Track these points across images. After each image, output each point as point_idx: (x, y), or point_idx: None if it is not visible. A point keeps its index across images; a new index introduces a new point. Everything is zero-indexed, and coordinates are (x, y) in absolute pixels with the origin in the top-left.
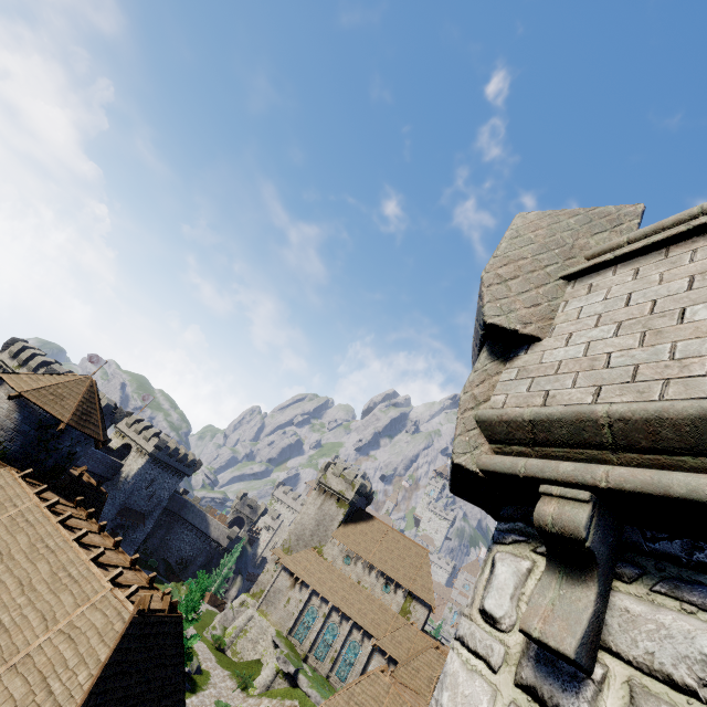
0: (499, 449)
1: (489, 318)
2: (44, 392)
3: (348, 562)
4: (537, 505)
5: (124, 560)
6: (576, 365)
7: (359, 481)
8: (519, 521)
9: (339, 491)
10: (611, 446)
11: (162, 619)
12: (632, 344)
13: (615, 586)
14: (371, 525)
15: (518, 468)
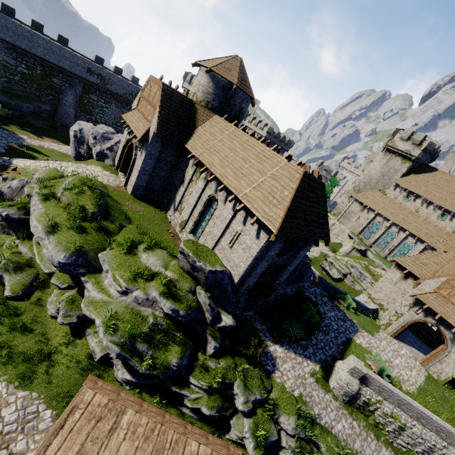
0: None
1: None
2: (220, 67)
3: (407, 200)
4: None
5: None
6: None
7: (427, 140)
8: None
9: (405, 150)
10: None
11: (316, 180)
12: None
13: None
14: (433, 175)
15: None
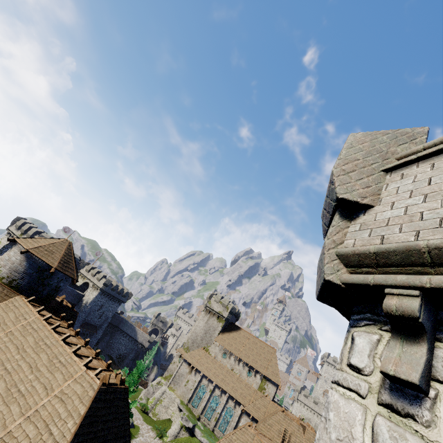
0: (353, 270)
1: (340, 195)
2: (42, 249)
3: (225, 357)
4: (384, 300)
5: (91, 353)
6: (400, 220)
7: (231, 305)
8: (368, 313)
9: (219, 311)
10: (430, 264)
11: (116, 389)
12: (436, 206)
13: (437, 345)
14: (239, 333)
15: (369, 280)
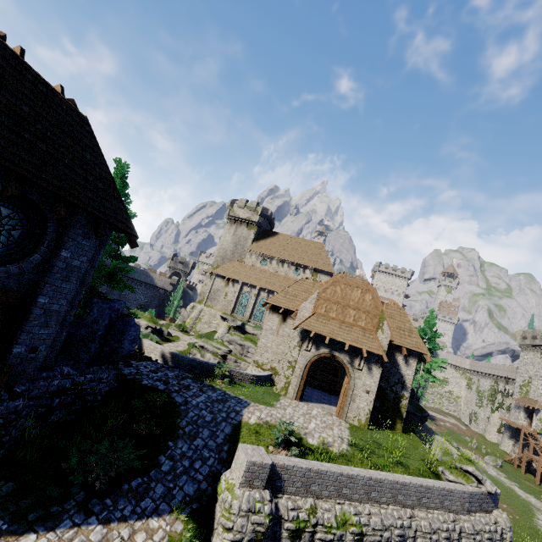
0: None
1: None
2: None
3: (265, 264)
4: None
5: None
6: None
7: (261, 206)
8: None
9: (246, 218)
10: None
11: (54, 92)
12: None
13: None
14: (277, 238)
15: None
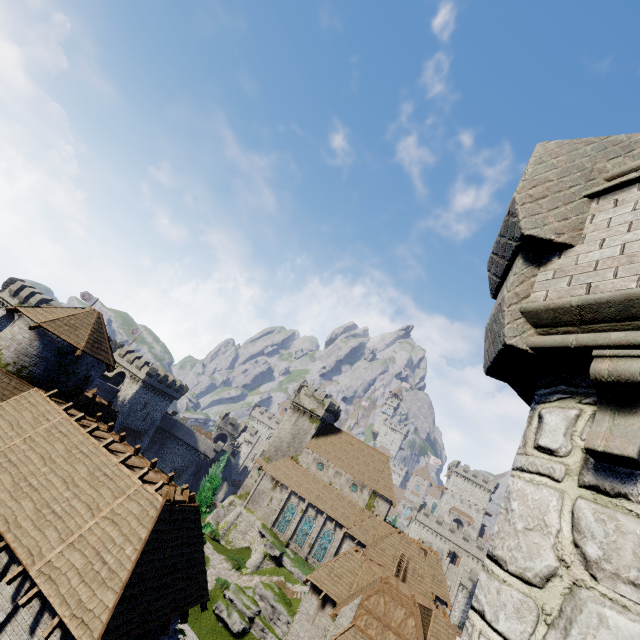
0: (545, 331)
1: (527, 231)
2: (59, 323)
3: (320, 468)
4: (591, 365)
5: (144, 463)
6: (614, 262)
7: (328, 400)
8: (561, 385)
9: (311, 409)
10: None
11: (185, 508)
12: None
13: None
14: (340, 437)
15: (570, 342)
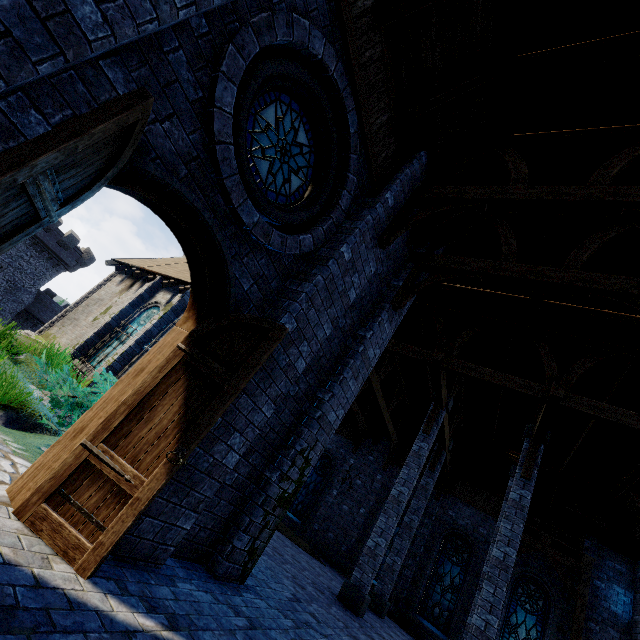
0: None
1: None
2: None
3: None
4: None
5: None
6: None
7: None
8: None
9: None
10: None
11: None
12: None
13: None
14: None
15: None
